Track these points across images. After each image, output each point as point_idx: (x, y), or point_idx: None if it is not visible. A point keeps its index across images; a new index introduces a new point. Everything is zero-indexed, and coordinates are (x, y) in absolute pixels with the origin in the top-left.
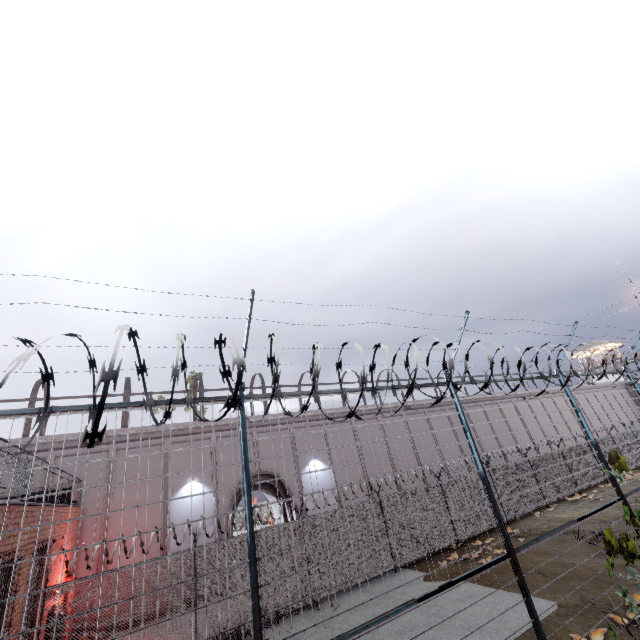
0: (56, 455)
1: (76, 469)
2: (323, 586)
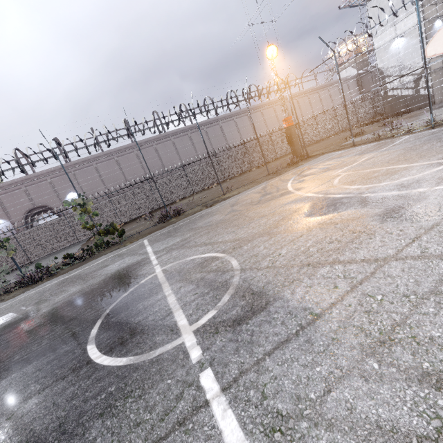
0: None
1: None
2: (36, 255)
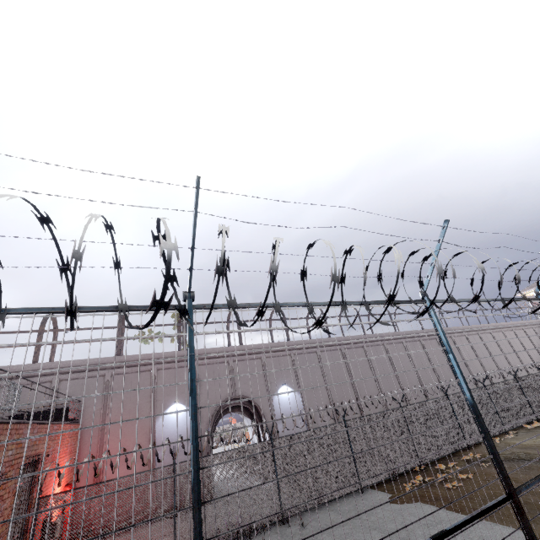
0: (60, 379)
1: (77, 391)
2: (293, 503)
